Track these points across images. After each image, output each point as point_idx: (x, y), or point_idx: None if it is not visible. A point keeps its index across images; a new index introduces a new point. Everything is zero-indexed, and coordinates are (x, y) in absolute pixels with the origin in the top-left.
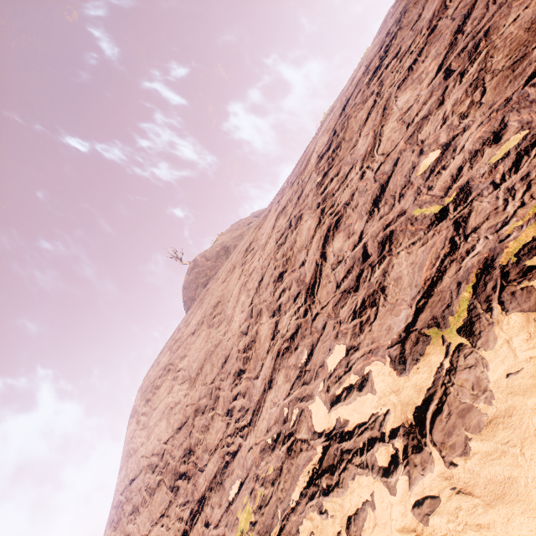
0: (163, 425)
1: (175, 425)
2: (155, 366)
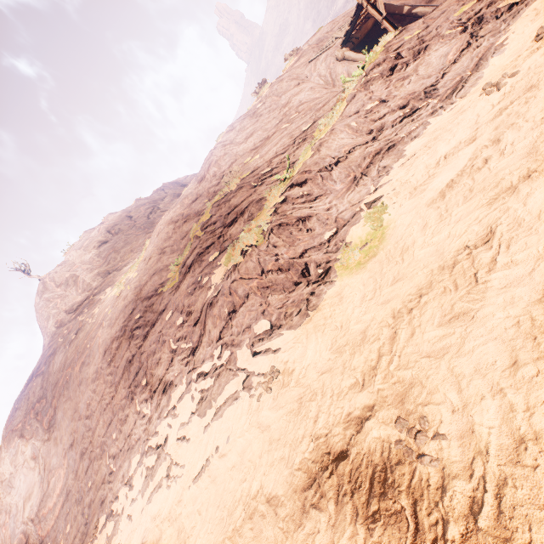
0: (22, 485)
1: (29, 488)
2: (12, 425)
